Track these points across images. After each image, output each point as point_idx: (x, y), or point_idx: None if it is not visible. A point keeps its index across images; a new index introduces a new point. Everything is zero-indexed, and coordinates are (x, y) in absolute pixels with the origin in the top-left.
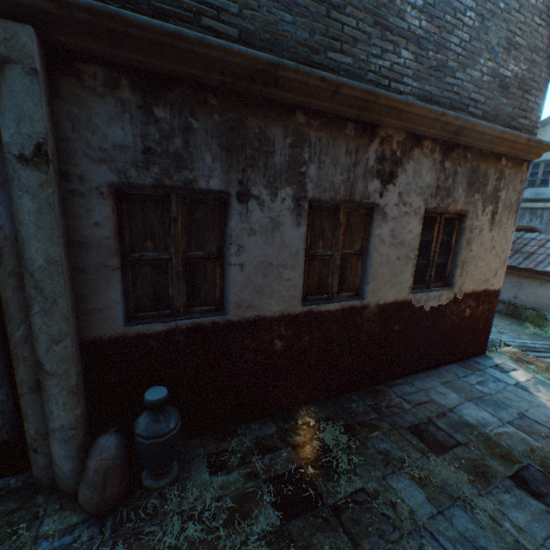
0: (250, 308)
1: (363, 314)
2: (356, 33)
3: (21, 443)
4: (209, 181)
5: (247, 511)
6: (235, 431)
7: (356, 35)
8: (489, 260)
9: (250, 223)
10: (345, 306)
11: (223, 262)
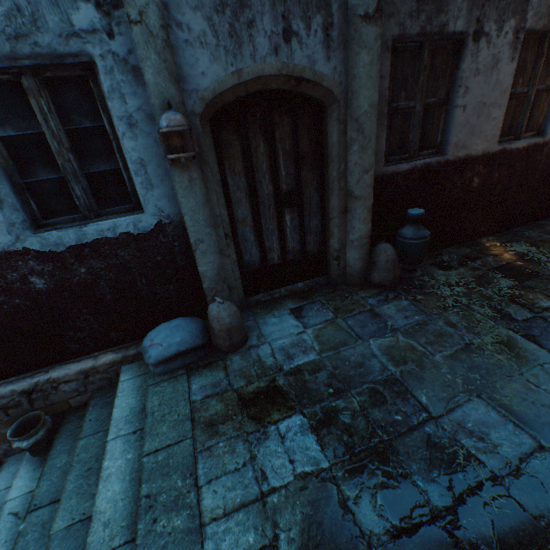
0: (462, 149)
1: (542, 151)
2: None
3: (324, 256)
4: (455, 23)
5: (487, 281)
6: (439, 254)
7: None
8: None
9: (477, 63)
10: (529, 144)
11: (447, 107)
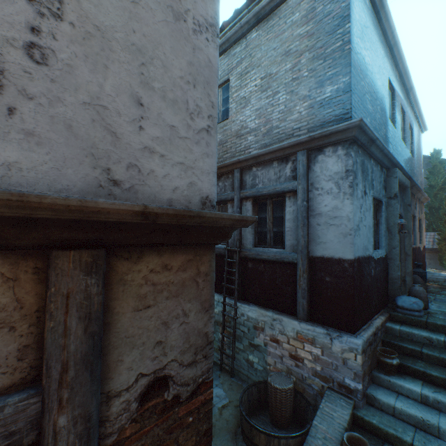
0: None
1: (416, 250)
2: (412, 175)
3: None
4: None
5: None
6: None
7: (412, 175)
8: (423, 235)
9: None
10: (414, 246)
11: None
